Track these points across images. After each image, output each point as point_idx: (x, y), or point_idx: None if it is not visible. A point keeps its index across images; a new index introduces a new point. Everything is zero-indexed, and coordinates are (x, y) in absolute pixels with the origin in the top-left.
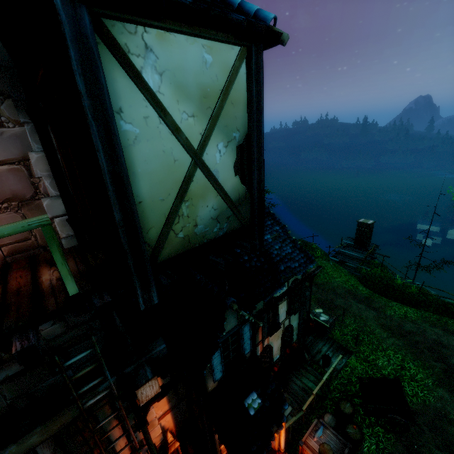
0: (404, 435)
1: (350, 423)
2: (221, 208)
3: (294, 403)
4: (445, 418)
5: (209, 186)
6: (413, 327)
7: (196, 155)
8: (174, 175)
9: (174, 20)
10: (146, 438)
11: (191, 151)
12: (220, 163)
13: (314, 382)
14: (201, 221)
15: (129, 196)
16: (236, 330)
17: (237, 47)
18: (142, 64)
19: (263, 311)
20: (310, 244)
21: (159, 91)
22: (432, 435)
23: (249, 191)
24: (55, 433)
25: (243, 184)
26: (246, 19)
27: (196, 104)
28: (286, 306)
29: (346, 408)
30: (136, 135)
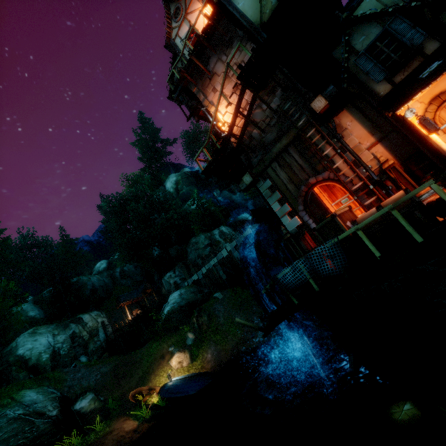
0: None
1: None
2: None
3: None
4: None
5: None
6: None
7: None
8: None
9: None
10: (344, 146)
11: None
12: None
13: None
14: None
15: (245, 17)
16: (381, 33)
17: None
18: None
19: None
20: None
21: None
22: None
23: None
24: (291, 140)
25: None
26: None
27: None
28: None
29: None
30: (243, 4)
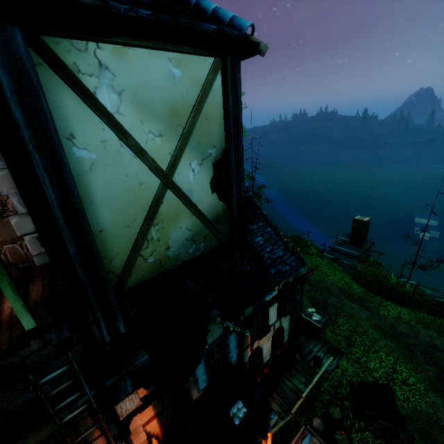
0: (394, 441)
1: (339, 429)
2: (197, 228)
3: (283, 404)
4: (437, 425)
5: (182, 207)
6: (407, 328)
7: (165, 177)
8: (141, 199)
9: (127, 36)
10: None
11: (158, 173)
12: (195, 182)
13: (304, 384)
14: (174, 243)
15: (85, 228)
16: (221, 339)
17: (211, 58)
18: (97, 83)
19: (251, 316)
20: (305, 240)
21: (118, 111)
22: (422, 443)
23: (228, 208)
24: None
25: (222, 201)
26: (218, 28)
27: (163, 123)
28: (276, 309)
29: (335, 412)
30: (93, 161)
